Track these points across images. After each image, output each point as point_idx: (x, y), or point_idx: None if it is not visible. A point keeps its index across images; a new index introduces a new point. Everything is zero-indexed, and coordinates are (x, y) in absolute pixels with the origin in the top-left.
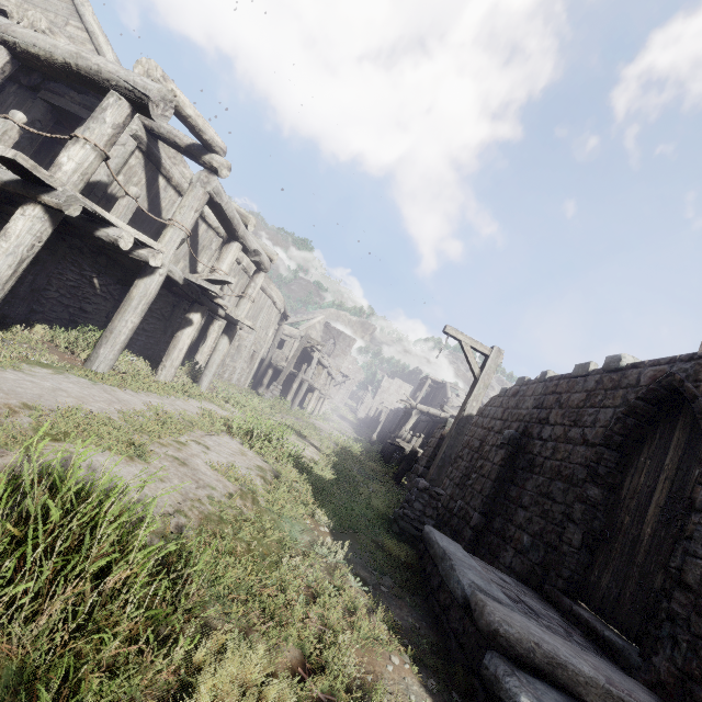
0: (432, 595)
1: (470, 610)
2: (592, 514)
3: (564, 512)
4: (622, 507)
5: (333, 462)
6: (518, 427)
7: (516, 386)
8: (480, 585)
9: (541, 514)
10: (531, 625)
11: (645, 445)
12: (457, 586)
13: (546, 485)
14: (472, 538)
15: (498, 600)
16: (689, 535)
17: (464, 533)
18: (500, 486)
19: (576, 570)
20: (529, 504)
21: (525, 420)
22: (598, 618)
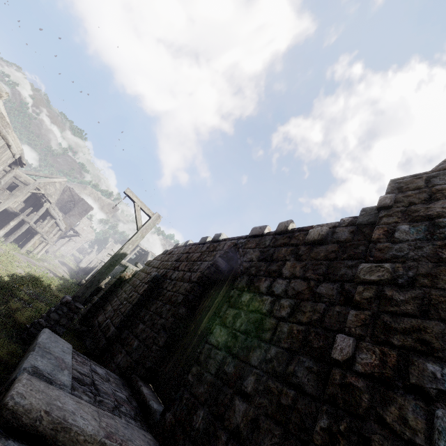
0: (3, 385)
1: (7, 391)
2: (177, 325)
3: (163, 324)
4: (193, 319)
5: None
6: (163, 272)
7: (173, 248)
8: (44, 369)
9: (151, 326)
10: (66, 399)
11: (216, 284)
12: (17, 371)
13: (161, 307)
14: (104, 346)
15: (51, 381)
16: (211, 331)
17: (100, 343)
18: (137, 309)
19: (155, 362)
20: (147, 320)
21: (168, 268)
22: (155, 393)
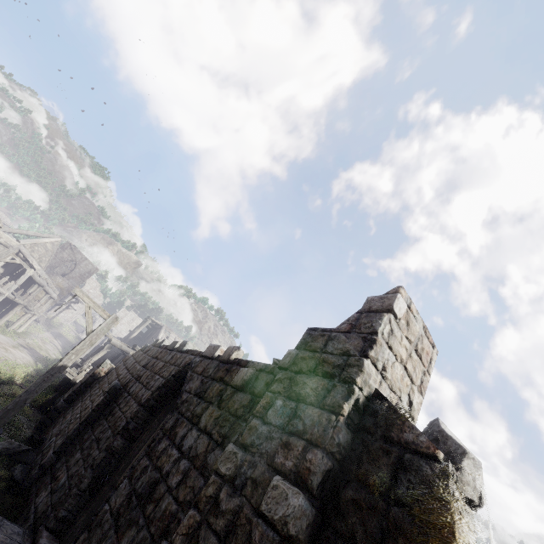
0: None
1: None
2: (108, 461)
3: (95, 458)
4: (127, 456)
5: None
6: (128, 379)
7: (152, 345)
8: None
9: (85, 458)
10: None
11: (163, 410)
12: None
13: (105, 432)
14: (35, 476)
15: None
16: (117, 486)
17: (33, 471)
18: (85, 428)
19: (71, 511)
20: (86, 447)
21: (133, 375)
22: None
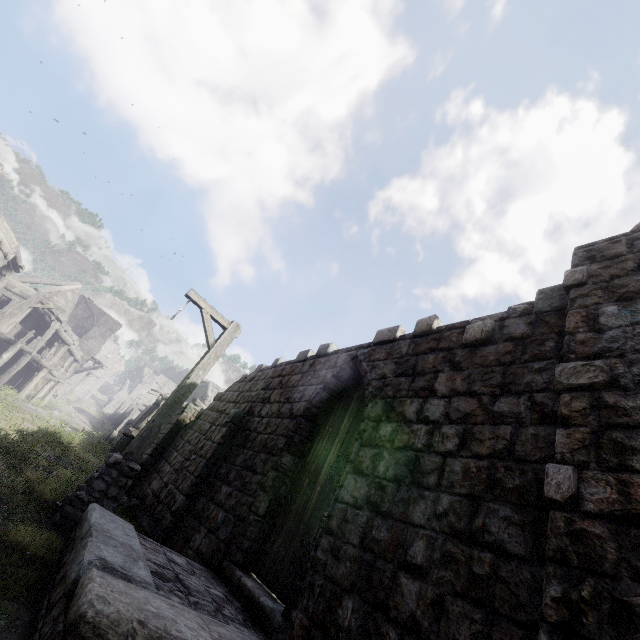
0: (49, 593)
1: (71, 598)
2: (282, 481)
3: (260, 482)
4: (306, 471)
5: (3, 438)
6: (245, 407)
7: (254, 372)
8: (115, 562)
9: (241, 488)
10: (157, 601)
11: (332, 416)
12: (76, 568)
13: (253, 458)
14: (170, 524)
15: (129, 577)
16: (341, 484)
17: (163, 521)
18: (214, 465)
19: (256, 540)
20: (234, 478)
21: (253, 400)
22: (263, 586)
